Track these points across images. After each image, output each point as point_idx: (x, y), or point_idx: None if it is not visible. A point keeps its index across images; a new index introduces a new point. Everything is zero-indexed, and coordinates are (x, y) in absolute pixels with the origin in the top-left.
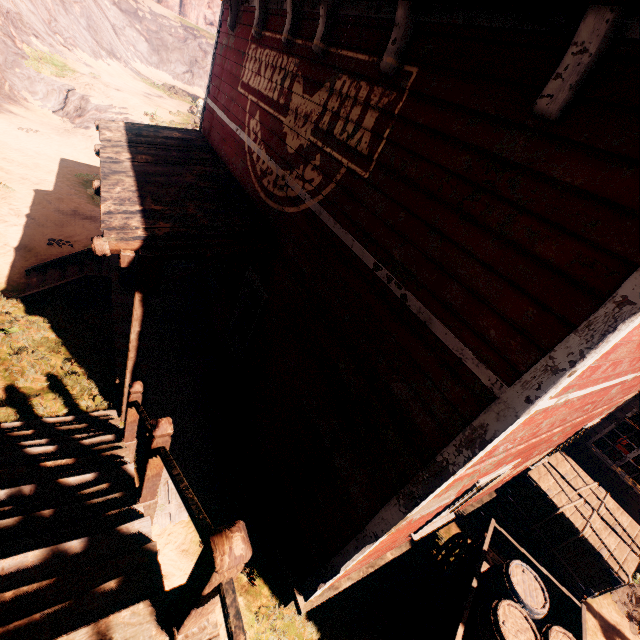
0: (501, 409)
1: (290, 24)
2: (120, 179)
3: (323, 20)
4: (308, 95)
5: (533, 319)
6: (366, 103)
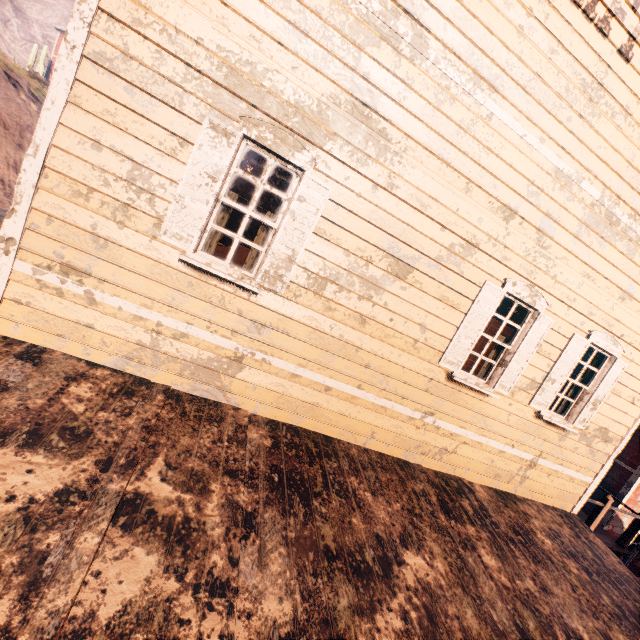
0: (634, 475)
1: None
2: None
3: None
4: None
5: (636, 454)
6: None
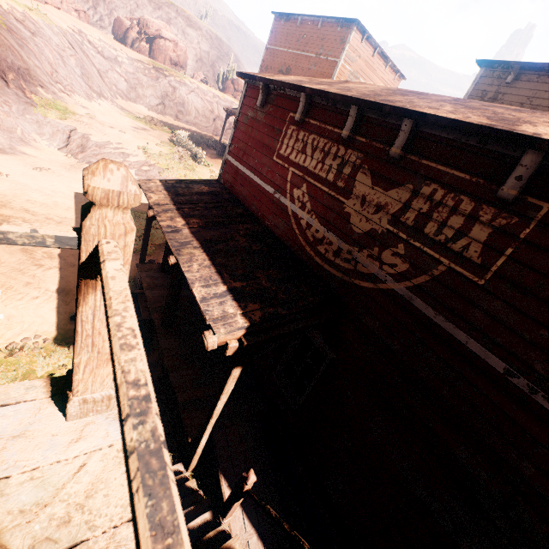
0: None
1: (352, 124)
2: (190, 252)
3: (405, 134)
4: (380, 188)
5: None
6: (471, 216)
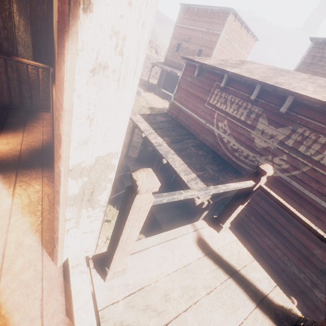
0: None
1: (257, 93)
2: (172, 157)
3: (289, 102)
4: (273, 127)
5: None
6: (325, 144)
